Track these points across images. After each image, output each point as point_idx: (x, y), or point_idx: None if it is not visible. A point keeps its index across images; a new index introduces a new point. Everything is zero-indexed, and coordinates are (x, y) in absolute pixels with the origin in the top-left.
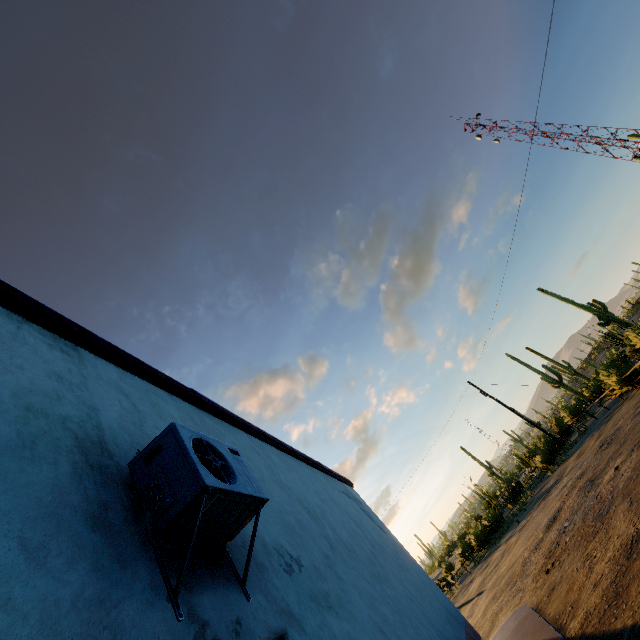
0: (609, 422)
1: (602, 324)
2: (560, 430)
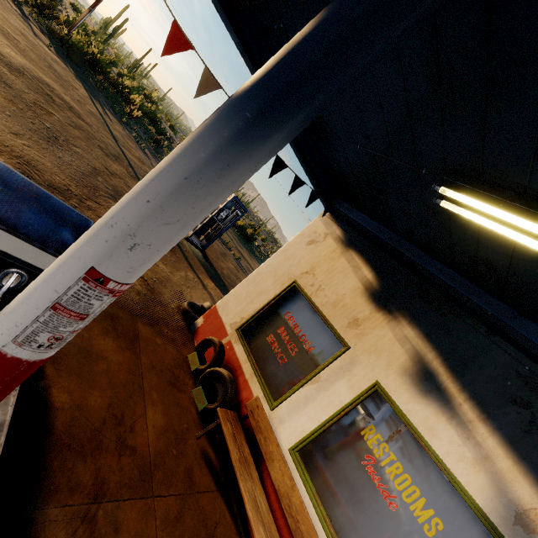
0: None
1: None
2: None
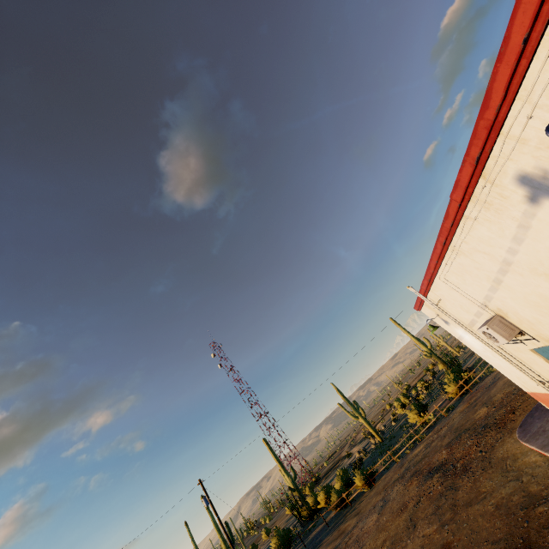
0: (355, 510)
1: (291, 488)
2: None
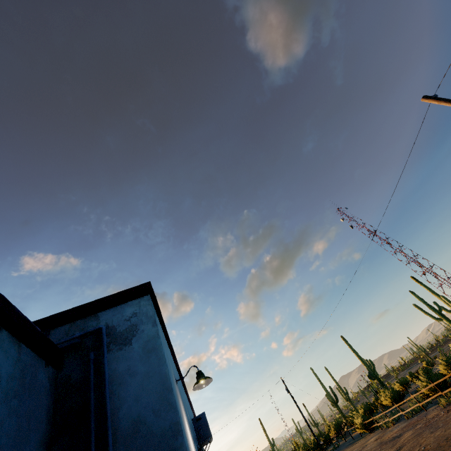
0: (349, 448)
1: (370, 377)
2: (325, 438)
